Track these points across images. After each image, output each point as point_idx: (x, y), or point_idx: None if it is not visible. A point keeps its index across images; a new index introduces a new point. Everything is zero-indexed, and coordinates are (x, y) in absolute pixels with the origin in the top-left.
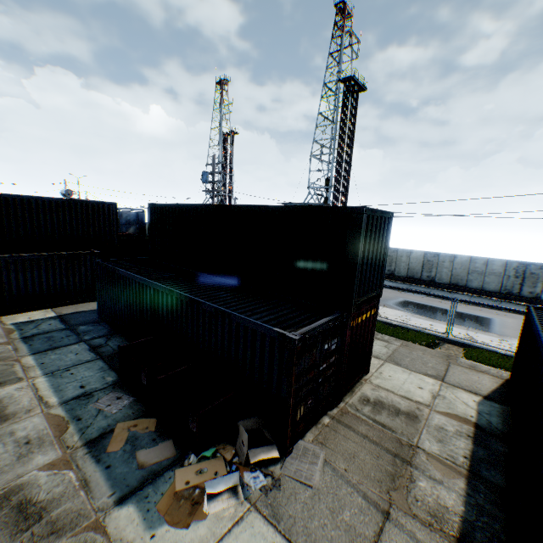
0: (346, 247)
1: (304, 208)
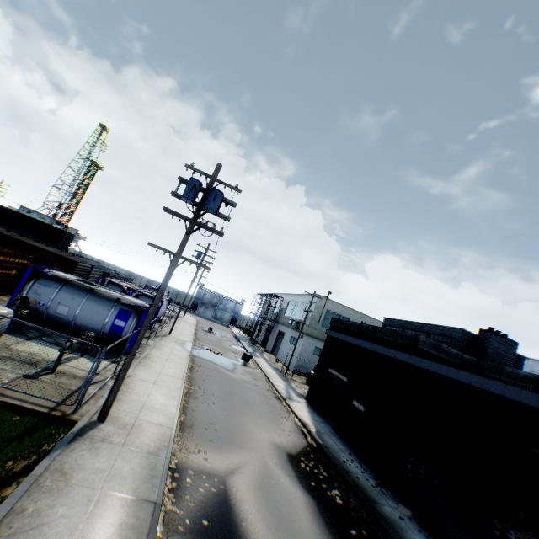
0: (62, 238)
1: (54, 226)
